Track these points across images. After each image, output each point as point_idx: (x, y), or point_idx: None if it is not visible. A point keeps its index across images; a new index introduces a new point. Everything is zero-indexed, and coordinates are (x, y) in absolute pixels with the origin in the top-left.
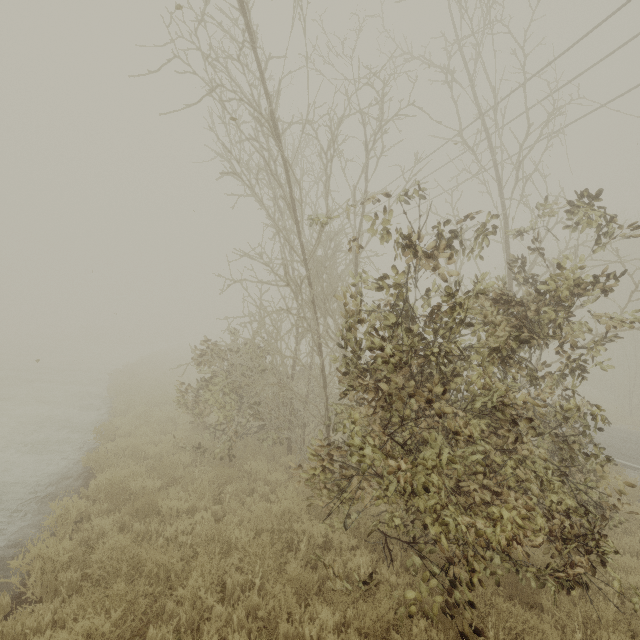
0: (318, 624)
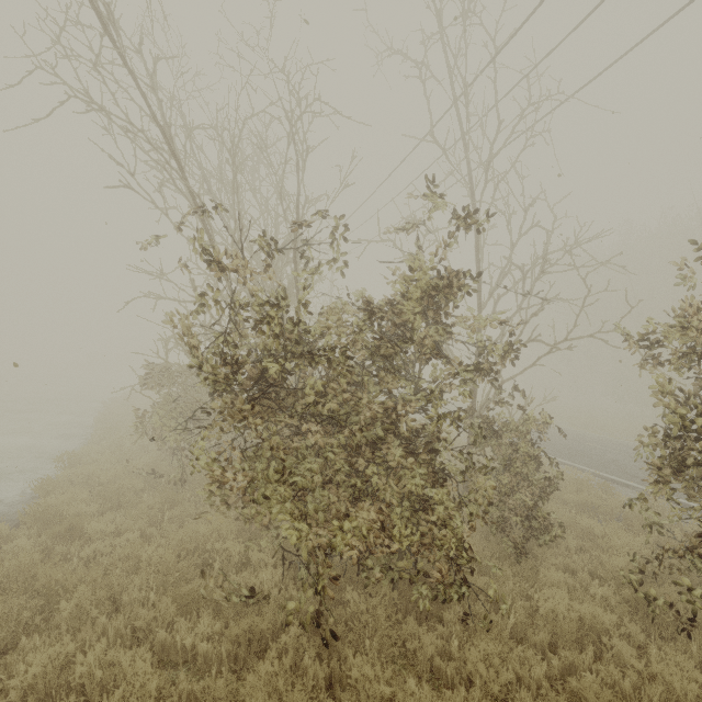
0: (194, 634)
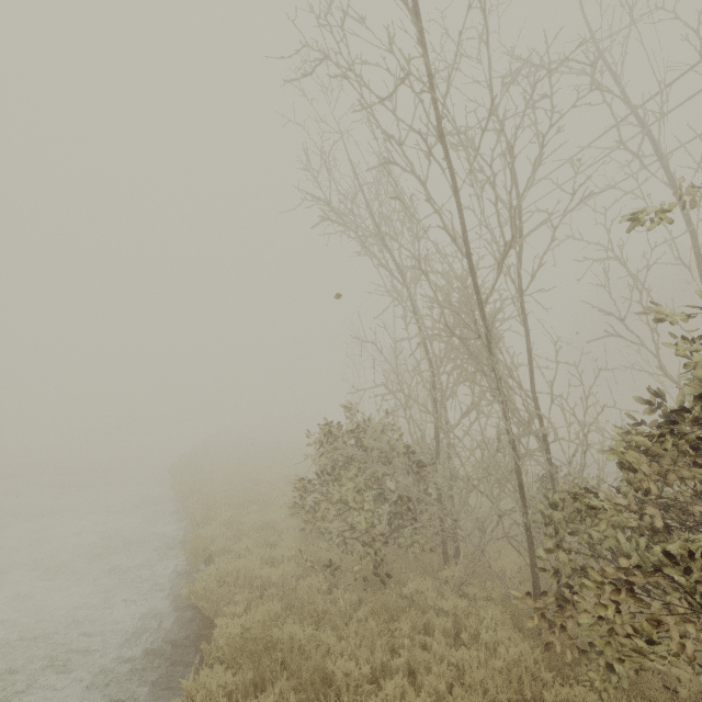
0: None
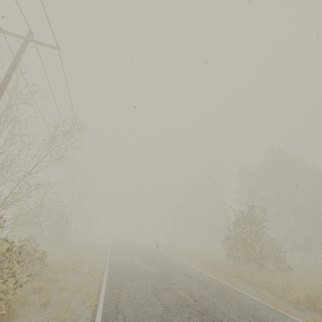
0: None
